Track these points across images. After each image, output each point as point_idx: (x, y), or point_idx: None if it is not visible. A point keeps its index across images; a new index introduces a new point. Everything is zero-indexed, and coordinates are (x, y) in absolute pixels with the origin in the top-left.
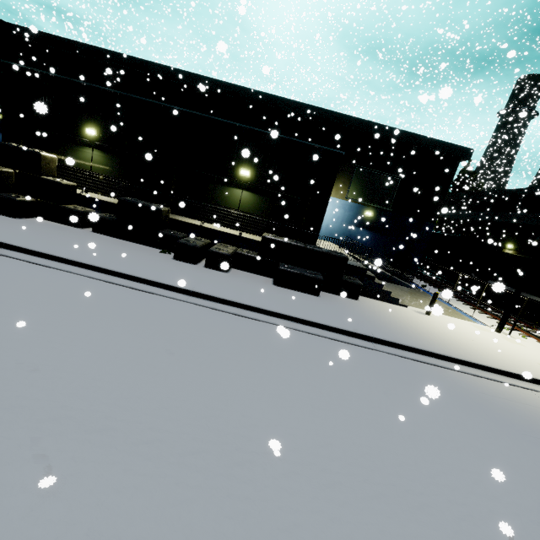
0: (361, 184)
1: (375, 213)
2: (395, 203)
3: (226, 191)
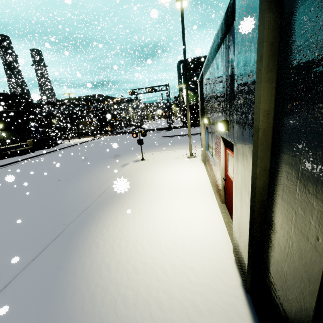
0: None
1: None
2: None
3: None
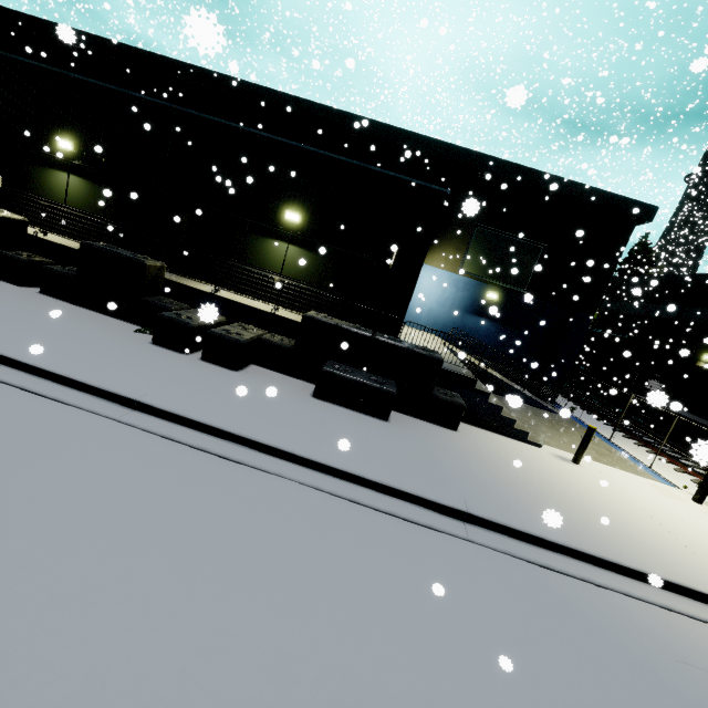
0: (483, 252)
1: (502, 295)
2: (533, 283)
3: (264, 245)
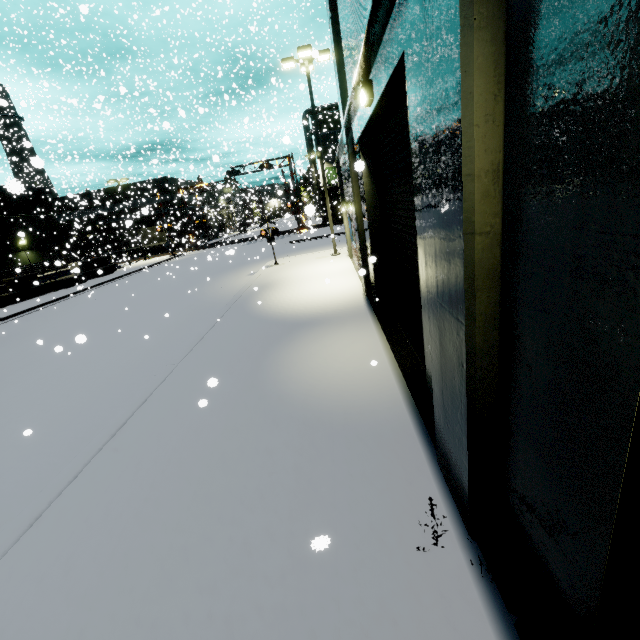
0: None
1: None
2: None
3: (18, 257)
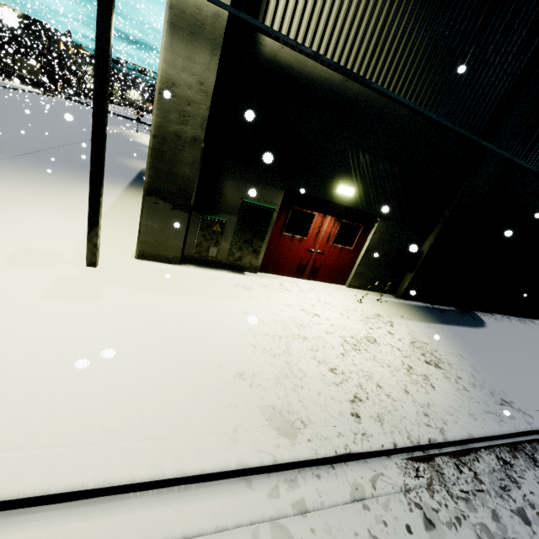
0: None
1: None
2: None
3: None
